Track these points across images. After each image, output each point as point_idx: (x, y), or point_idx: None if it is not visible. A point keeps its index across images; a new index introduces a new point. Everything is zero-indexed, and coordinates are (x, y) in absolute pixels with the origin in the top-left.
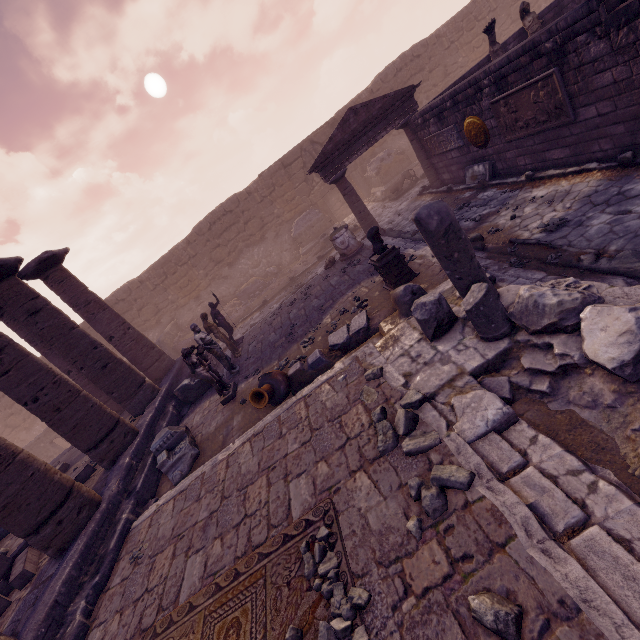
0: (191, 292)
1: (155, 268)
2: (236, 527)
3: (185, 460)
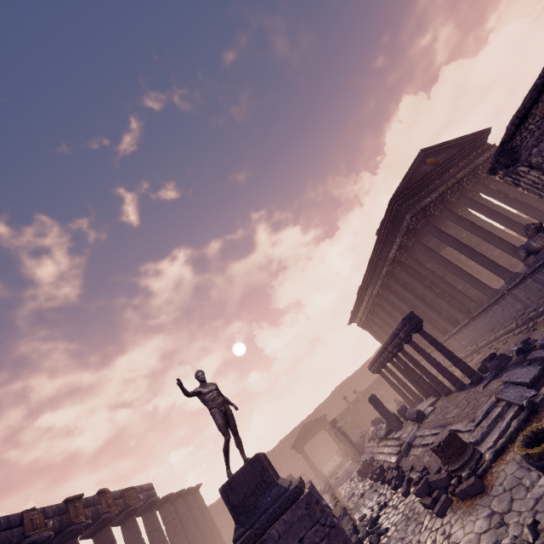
0: None
1: None
2: None
3: None
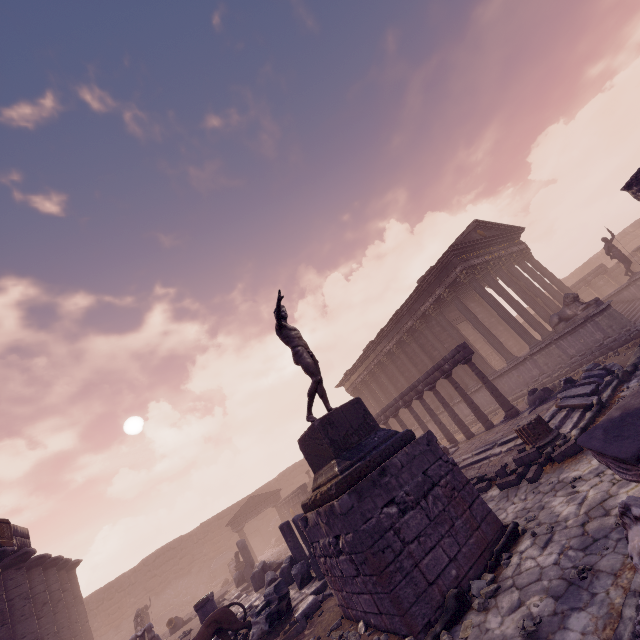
0: (115, 620)
1: (99, 592)
2: None
3: None
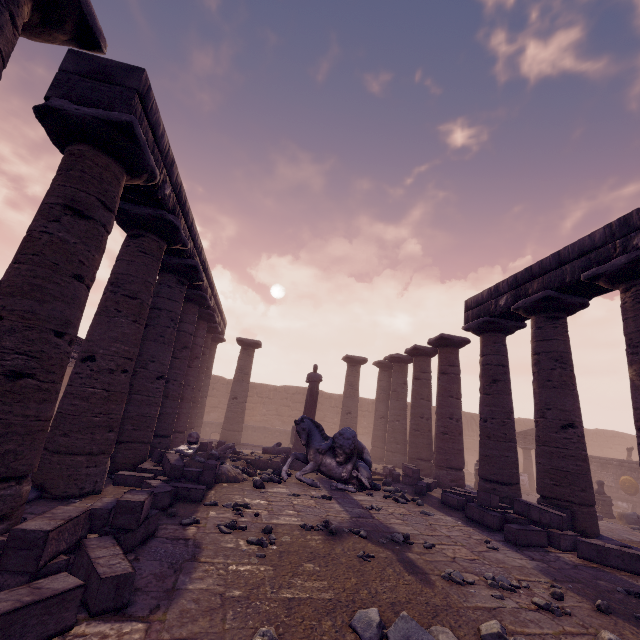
0: None
1: None
2: None
3: None
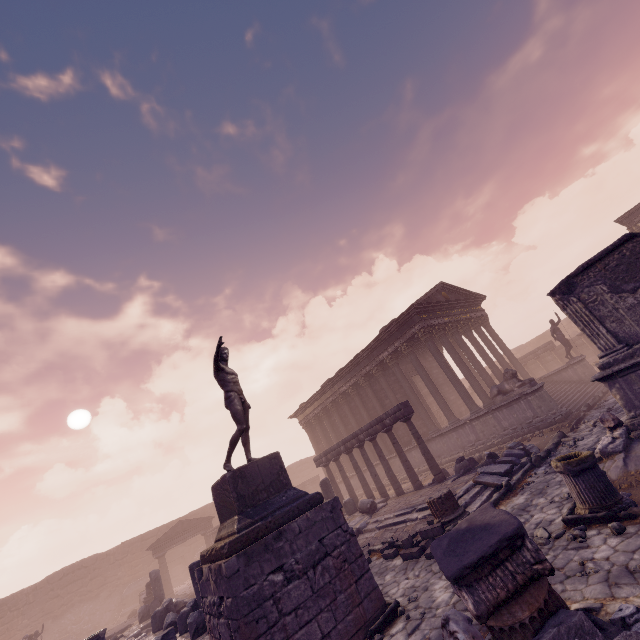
0: None
1: None
2: None
3: None
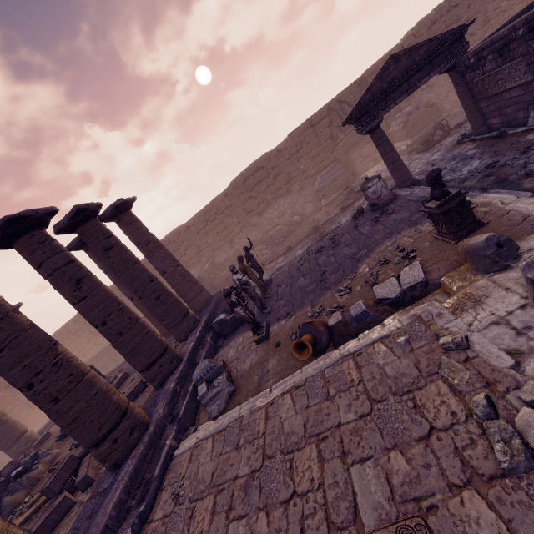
0: (226, 237)
1: (199, 216)
2: (284, 504)
3: (222, 395)
